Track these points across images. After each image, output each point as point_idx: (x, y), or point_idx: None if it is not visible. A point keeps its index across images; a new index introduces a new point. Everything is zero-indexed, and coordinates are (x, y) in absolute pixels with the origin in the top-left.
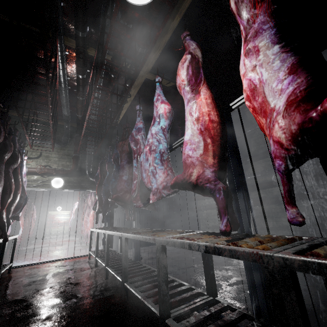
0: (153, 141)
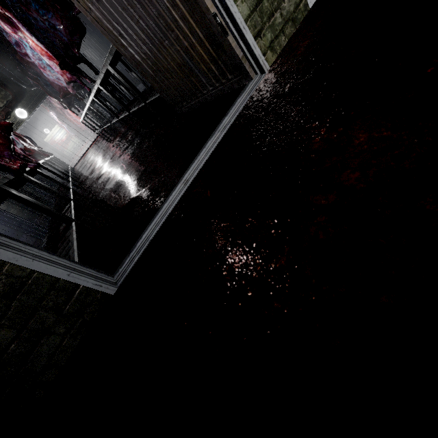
0: (38, 62)
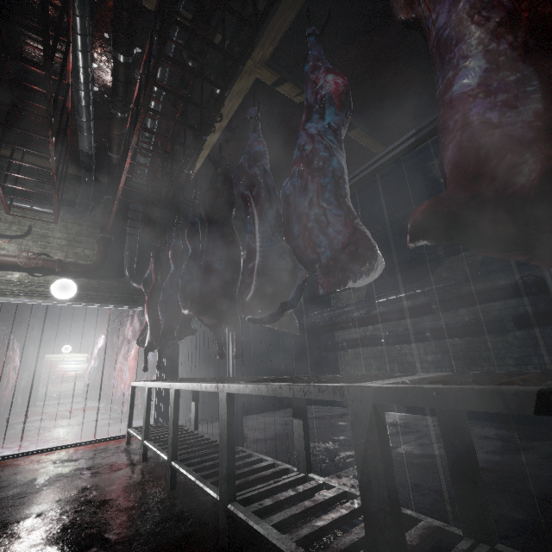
0: (315, 149)
